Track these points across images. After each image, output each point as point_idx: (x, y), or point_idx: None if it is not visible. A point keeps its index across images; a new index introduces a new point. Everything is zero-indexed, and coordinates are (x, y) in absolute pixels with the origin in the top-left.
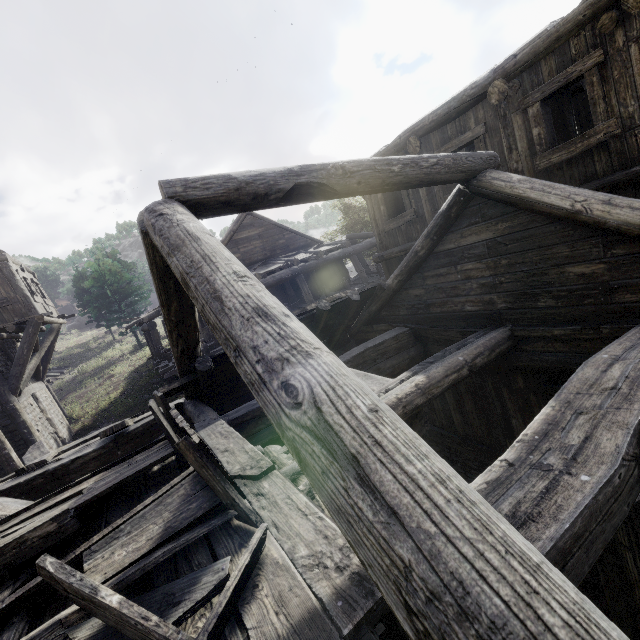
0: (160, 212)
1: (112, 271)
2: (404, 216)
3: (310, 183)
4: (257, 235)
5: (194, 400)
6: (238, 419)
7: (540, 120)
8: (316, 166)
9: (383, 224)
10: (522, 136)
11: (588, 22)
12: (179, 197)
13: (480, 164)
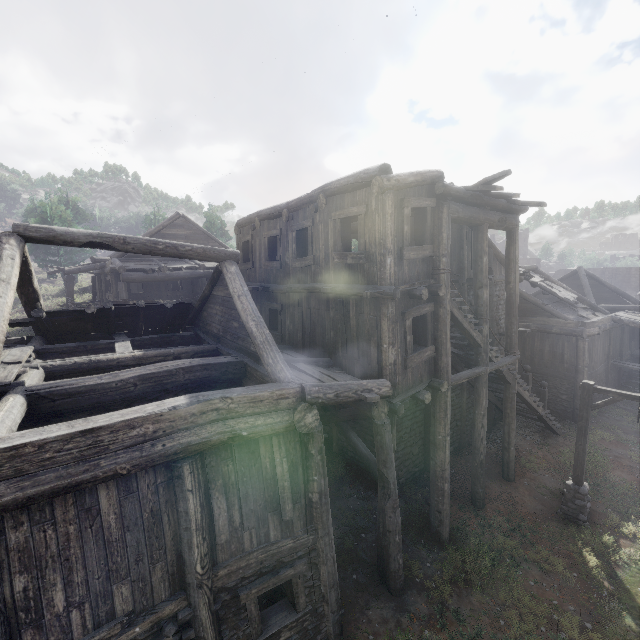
0: (1, 240)
1: (62, 217)
2: (248, 264)
3: (101, 242)
4: (184, 235)
5: (39, 336)
6: (45, 349)
7: (295, 241)
8: (108, 235)
9: (239, 264)
10: (291, 245)
11: (311, 203)
12: (20, 233)
13: (224, 257)
